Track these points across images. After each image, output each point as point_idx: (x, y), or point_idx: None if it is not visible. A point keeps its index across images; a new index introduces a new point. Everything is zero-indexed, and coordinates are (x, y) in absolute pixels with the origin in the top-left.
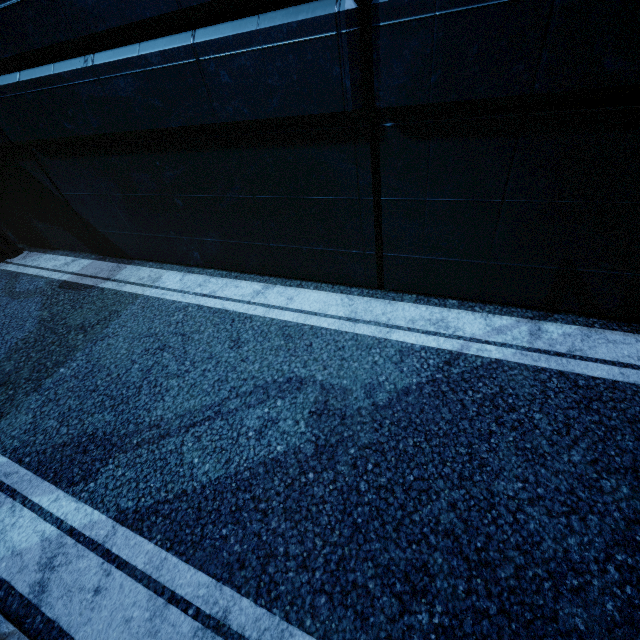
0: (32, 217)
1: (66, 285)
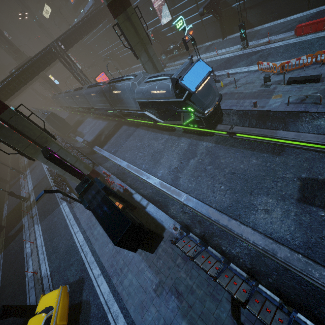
0: (234, 26)
1: None
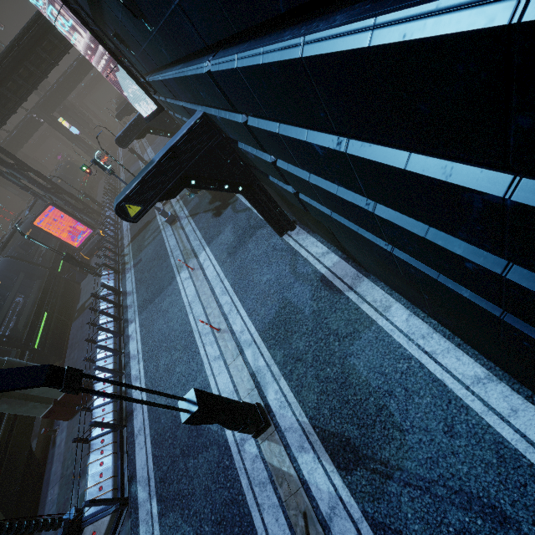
0: (307, 220)
1: (324, 281)
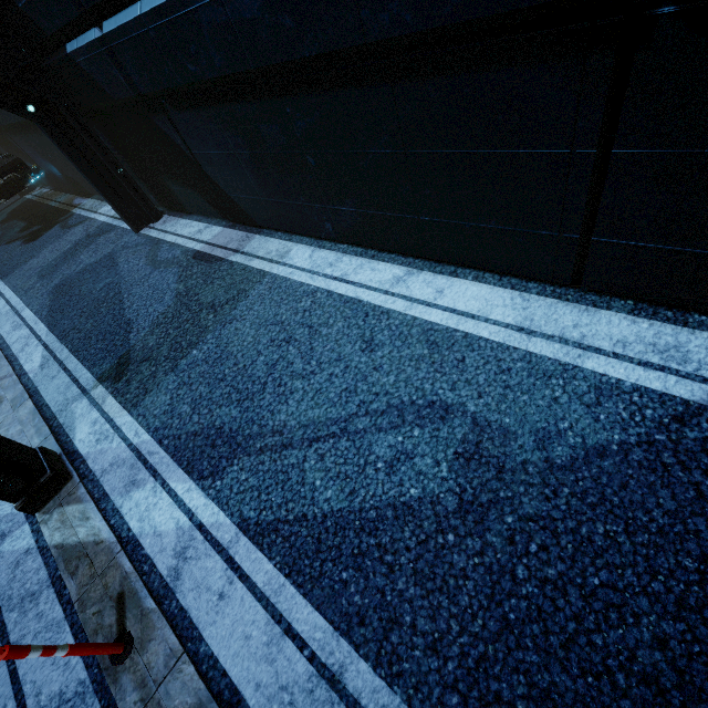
0: (168, 179)
1: (199, 256)
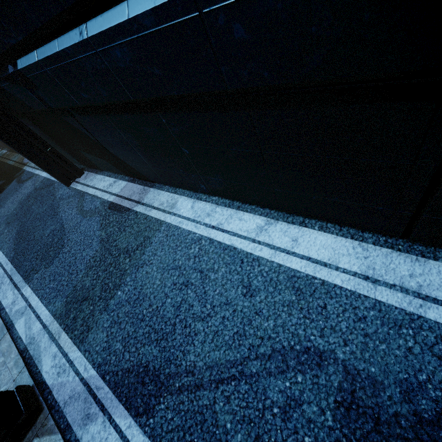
0: (83, 151)
1: (113, 206)
